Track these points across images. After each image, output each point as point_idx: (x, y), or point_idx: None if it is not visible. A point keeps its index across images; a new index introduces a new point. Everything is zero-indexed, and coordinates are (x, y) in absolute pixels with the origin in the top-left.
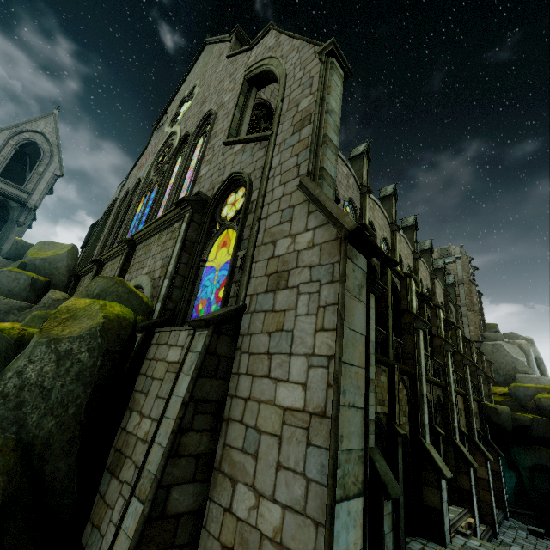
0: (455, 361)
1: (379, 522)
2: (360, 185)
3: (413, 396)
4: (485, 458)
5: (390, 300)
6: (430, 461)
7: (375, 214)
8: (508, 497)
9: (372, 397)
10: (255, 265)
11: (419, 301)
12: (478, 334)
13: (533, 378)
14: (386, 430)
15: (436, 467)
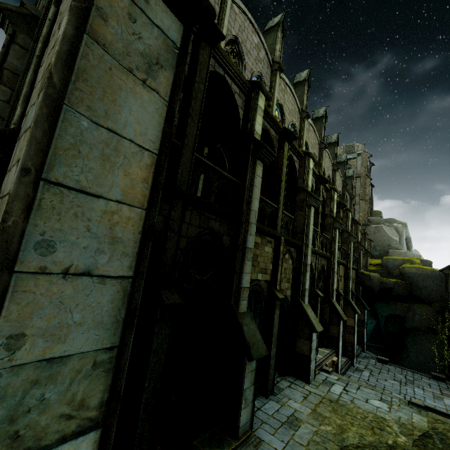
0: (343, 238)
1: (240, 380)
2: (272, 61)
3: (298, 265)
4: (354, 312)
5: (284, 175)
6: (305, 319)
7: (285, 97)
8: (367, 336)
9: (249, 266)
10: (40, 69)
11: (317, 182)
12: (365, 219)
13: (401, 253)
14: (266, 295)
15: (310, 324)
